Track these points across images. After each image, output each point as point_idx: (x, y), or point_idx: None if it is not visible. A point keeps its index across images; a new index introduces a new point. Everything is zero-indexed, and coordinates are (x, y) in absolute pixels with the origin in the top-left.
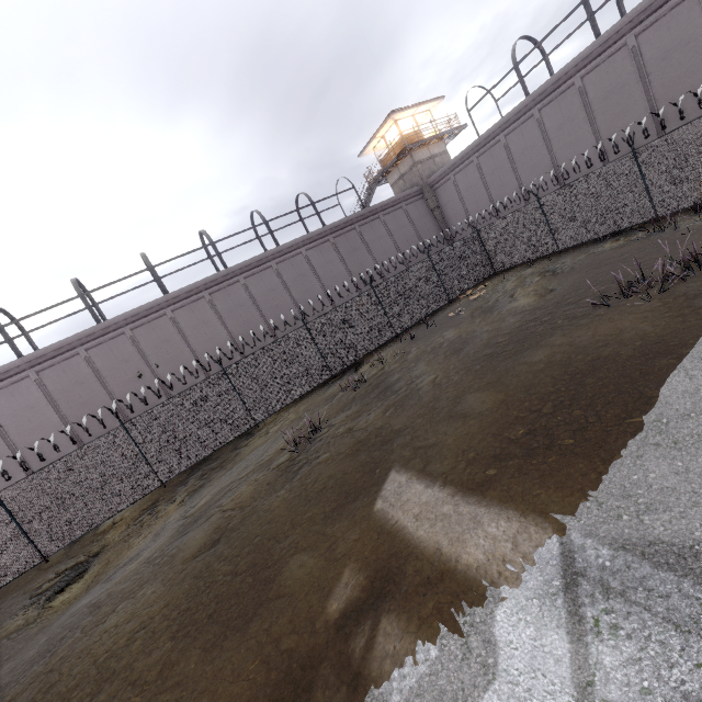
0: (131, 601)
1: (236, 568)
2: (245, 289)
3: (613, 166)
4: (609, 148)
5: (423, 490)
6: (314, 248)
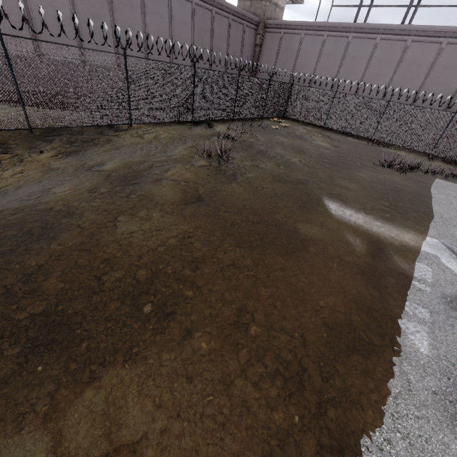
0: (134, 217)
1: (249, 219)
2: None
3: (377, 102)
4: (361, 89)
5: (357, 213)
6: None
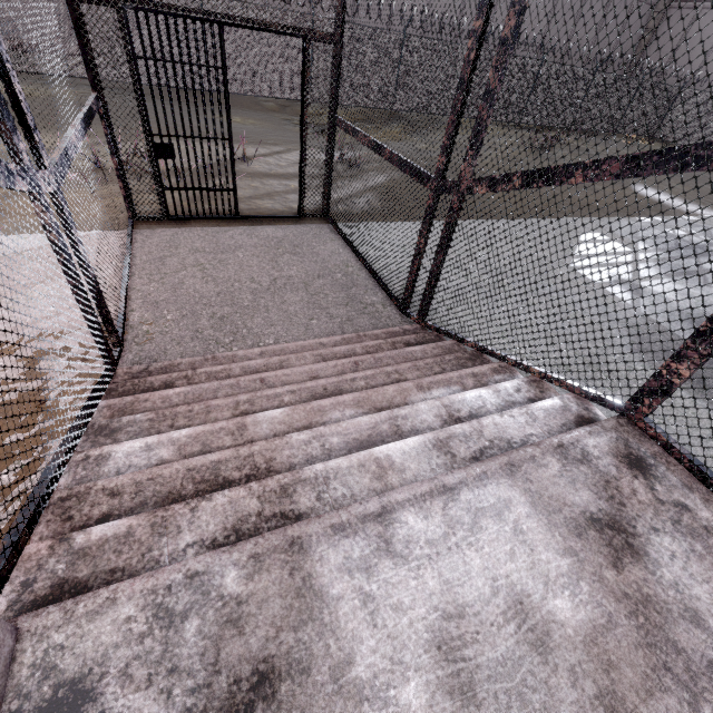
0: None
1: None
2: None
3: None
4: None
5: (664, 196)
6: None
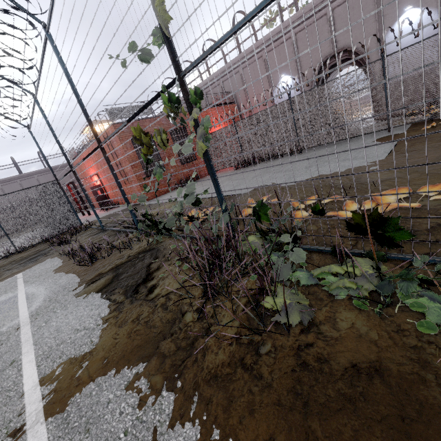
0: None
1: None
2: (1, 190)
3: None
4: None
5: None
6: (42, 175)
